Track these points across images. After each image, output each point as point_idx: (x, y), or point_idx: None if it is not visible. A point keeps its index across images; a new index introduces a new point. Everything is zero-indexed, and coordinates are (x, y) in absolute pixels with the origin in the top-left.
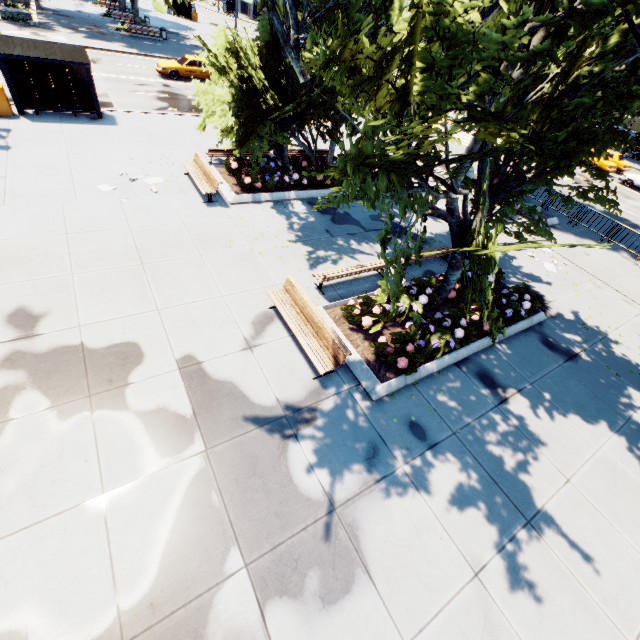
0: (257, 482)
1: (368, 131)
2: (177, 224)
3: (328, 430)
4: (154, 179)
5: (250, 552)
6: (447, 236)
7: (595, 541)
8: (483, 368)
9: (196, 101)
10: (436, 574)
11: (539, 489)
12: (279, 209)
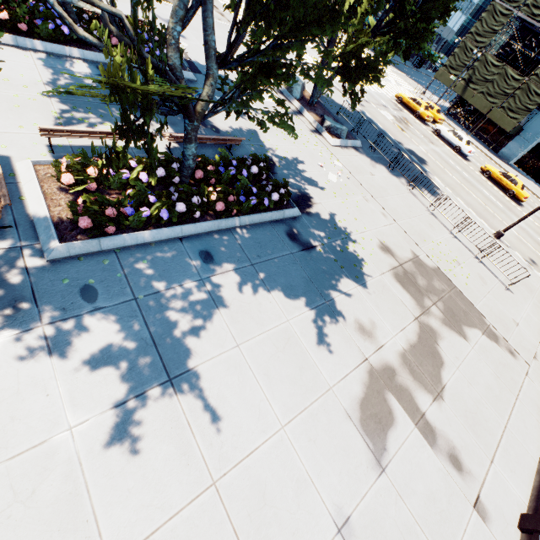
0: None
1: None
2: None
3: None
4: None
5: None
6: (246, 133)
7: (233, 396)
8: (209, 246)
9: None
10: (15, 430)
11: (201, 352)
12: (51, 62)
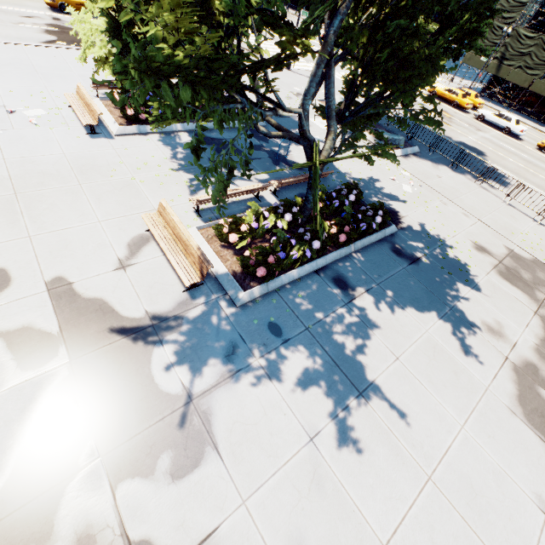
0: (119, 385)
1: (156, 33)
2: (57, 155)
3: (193, 335)
4: (35, 111)
5: (107, 445)
6: None
7: (412, 403)
8: (339, 274)
9: (73, 31)
10: (277, 443)
11: (373, 367)
12: (165, 140)
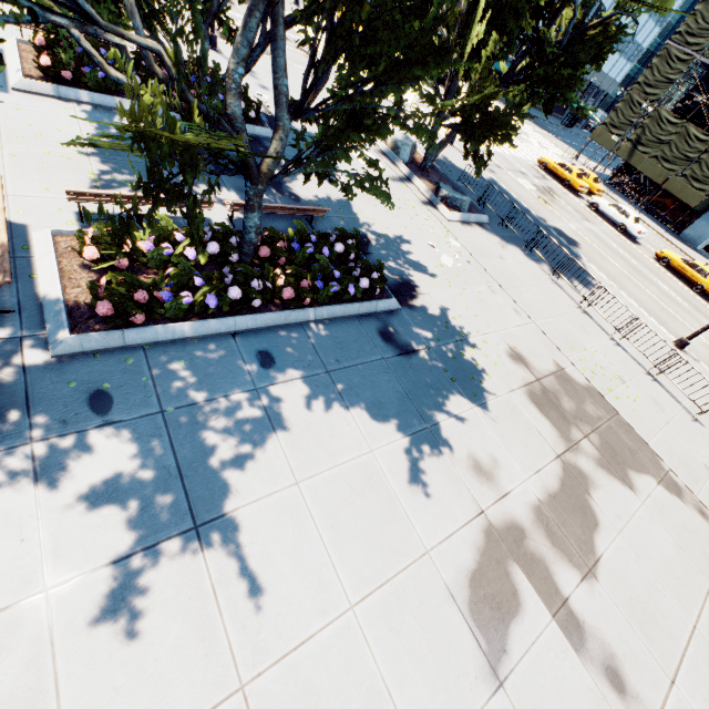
0: None
1: None
2: None
3: None
4: None
5: None
6: (335, 203)
7: (282, 556)
8: (271, 345)
9: None
10: None
11: (245, 490)
12: (96, 116)
